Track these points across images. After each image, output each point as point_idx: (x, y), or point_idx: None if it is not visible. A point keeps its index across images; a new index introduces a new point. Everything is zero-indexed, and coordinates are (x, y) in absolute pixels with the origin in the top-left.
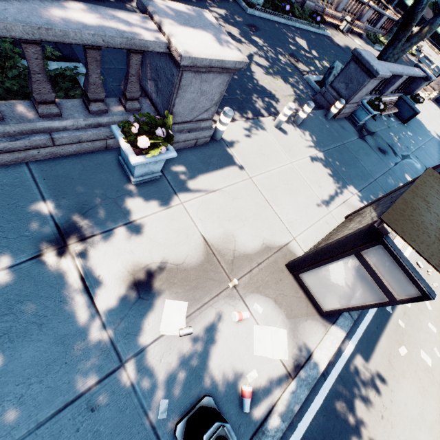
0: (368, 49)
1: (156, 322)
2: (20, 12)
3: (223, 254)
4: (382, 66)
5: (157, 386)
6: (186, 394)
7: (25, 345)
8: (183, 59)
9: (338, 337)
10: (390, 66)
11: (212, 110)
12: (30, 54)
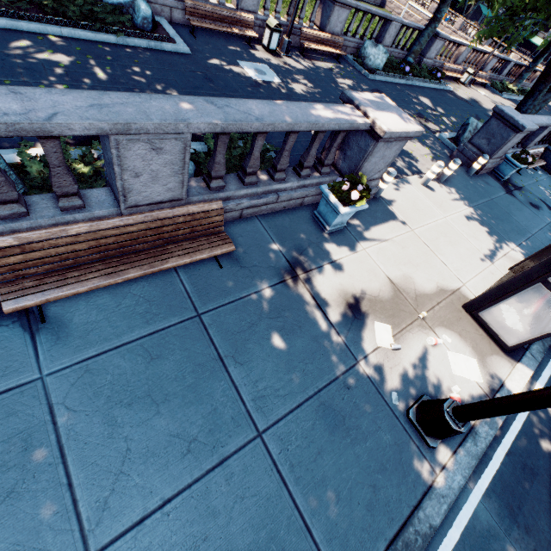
0: (495, 99)
1: (372, 337)
2: (303, 116)
3: (406, 292)
4: (527, 120)
5: (385, 382)
6: (408, 392)
7: (295, 338)
8: (385, 134)
9: (525, 373)
10: (533, 118)
11: (383, 171)
12: (290, 139)
